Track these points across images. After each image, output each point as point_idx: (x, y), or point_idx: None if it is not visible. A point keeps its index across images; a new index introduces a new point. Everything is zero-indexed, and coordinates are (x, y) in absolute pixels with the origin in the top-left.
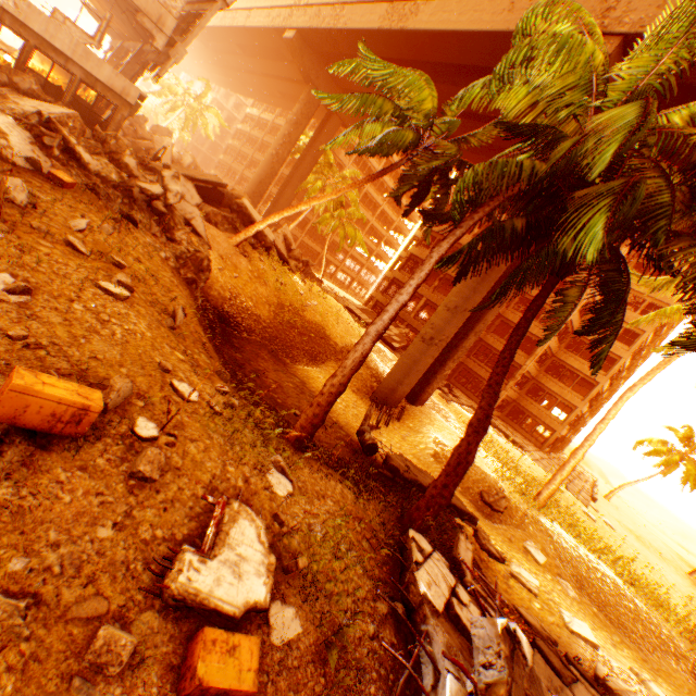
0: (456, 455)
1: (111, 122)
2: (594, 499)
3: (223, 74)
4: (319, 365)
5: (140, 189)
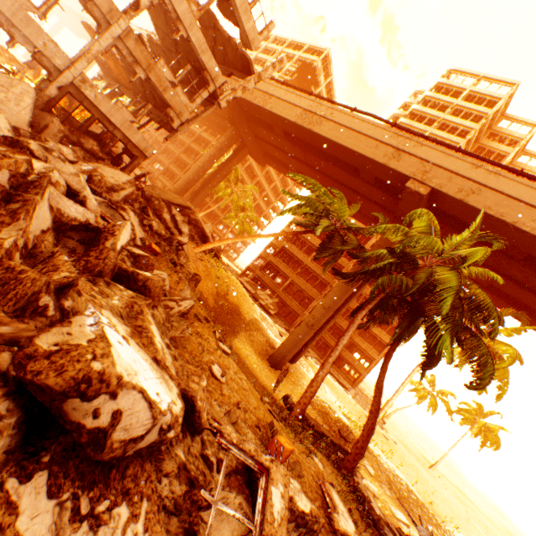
0: (366, 429)
1: (130, 165)
2: (384, 422)
3: None
4: (237, 336)
5: (178, 241)
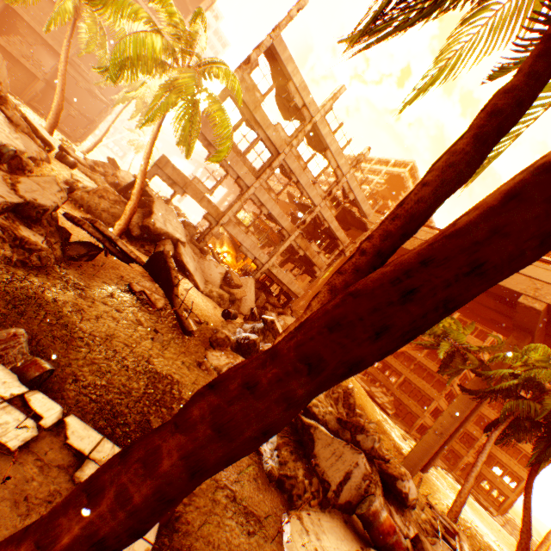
0: (520, 548)
1: (288, 304)
2: None
3: None
4: None
5: None
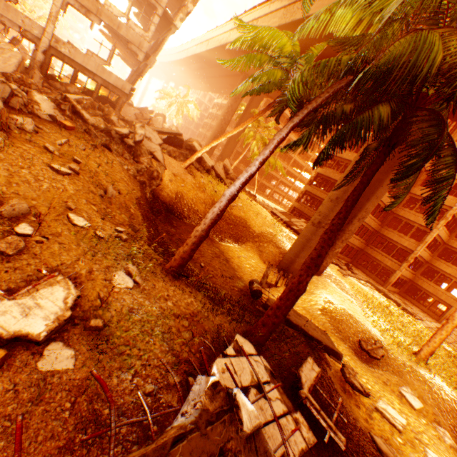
0: (289, 284)
1: (117, 105)
2: None
3: (200, 82)
4: (240, 244)
5: (115, 131)
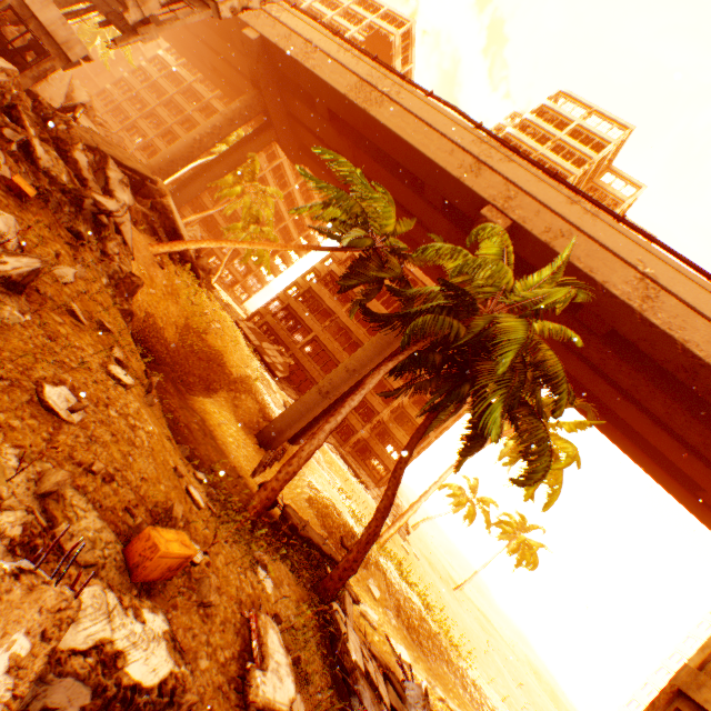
0: (367, 534)
1: (34, 66)
2: (409, 533)
3: None
4: (212, 395)
5: (94, 202)
